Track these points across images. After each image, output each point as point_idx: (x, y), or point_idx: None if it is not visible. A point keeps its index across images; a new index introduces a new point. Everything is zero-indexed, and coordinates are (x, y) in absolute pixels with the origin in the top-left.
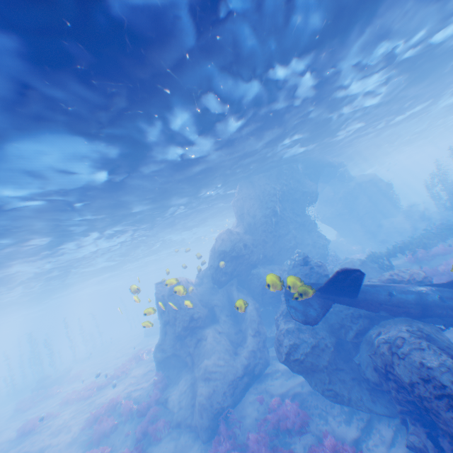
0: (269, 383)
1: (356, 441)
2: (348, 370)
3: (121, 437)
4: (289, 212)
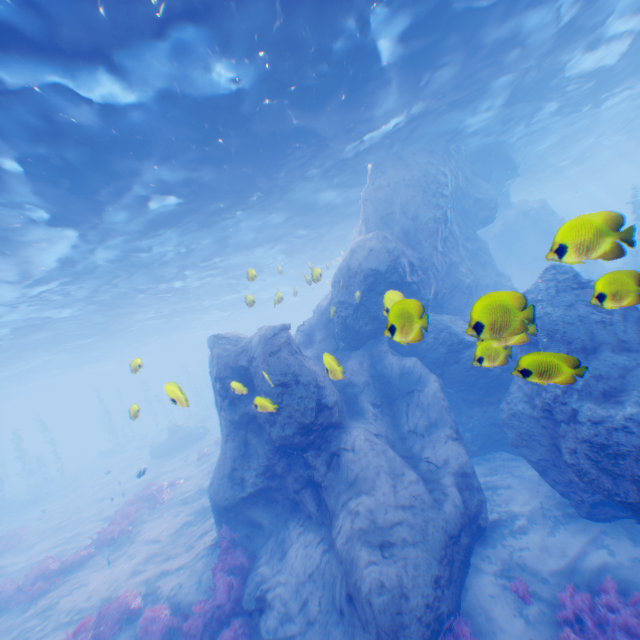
0: (513, 544)
1: None
2: None
3: None
4: (455, 228)
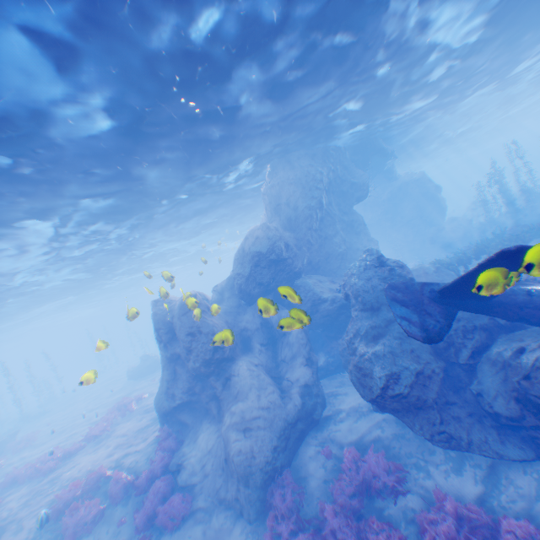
0: (332, 428)
1: (480, 497)
2: (461, 403)
3: (111, 529)
4: (335, 208)
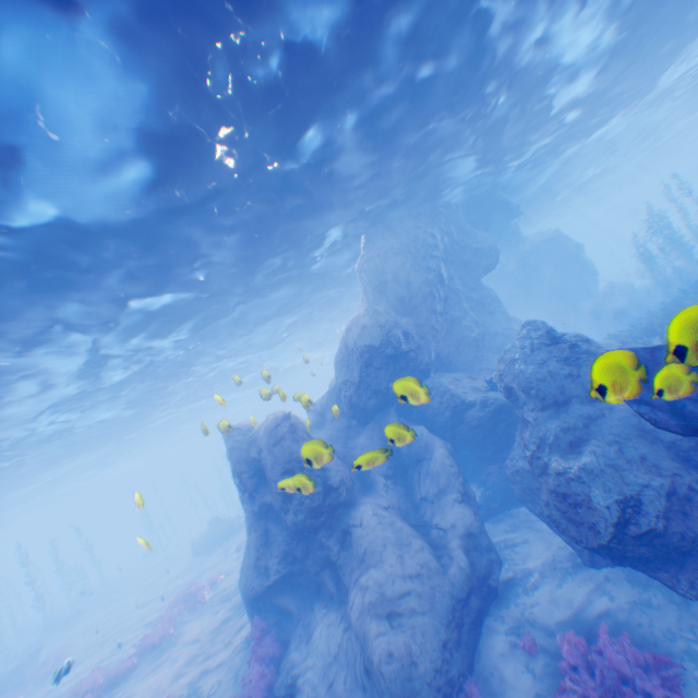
0: (524, 601)
1: None
2: None
3: None
4: (456, 282)
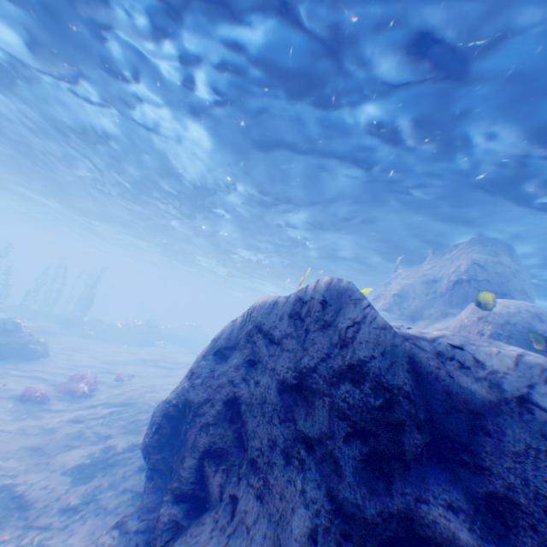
0: None
1: None
2: None
3: None
4: None
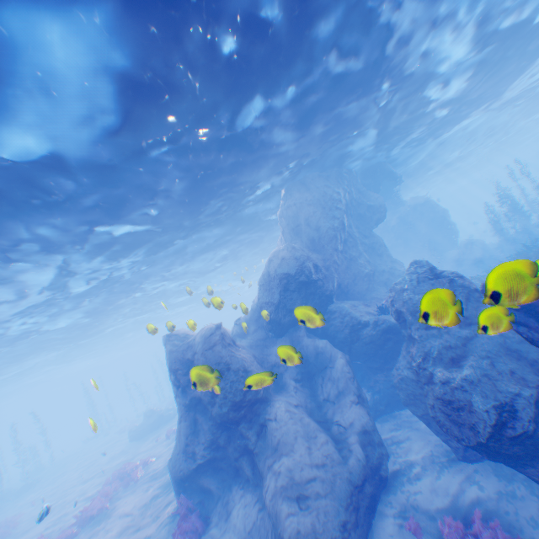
0: (409, 489)
1: None
2: None
3: None
4: (354, 230)
